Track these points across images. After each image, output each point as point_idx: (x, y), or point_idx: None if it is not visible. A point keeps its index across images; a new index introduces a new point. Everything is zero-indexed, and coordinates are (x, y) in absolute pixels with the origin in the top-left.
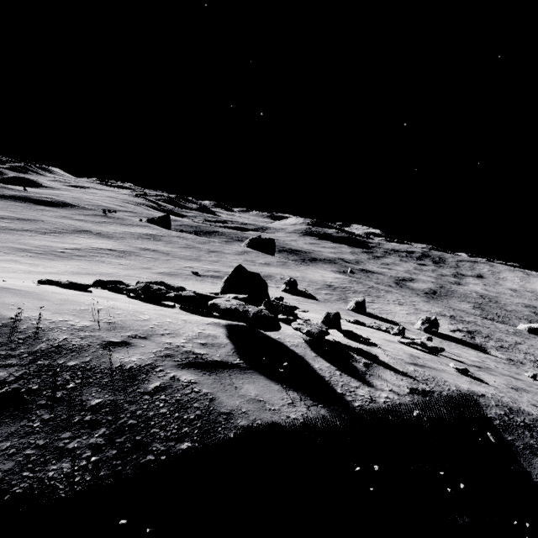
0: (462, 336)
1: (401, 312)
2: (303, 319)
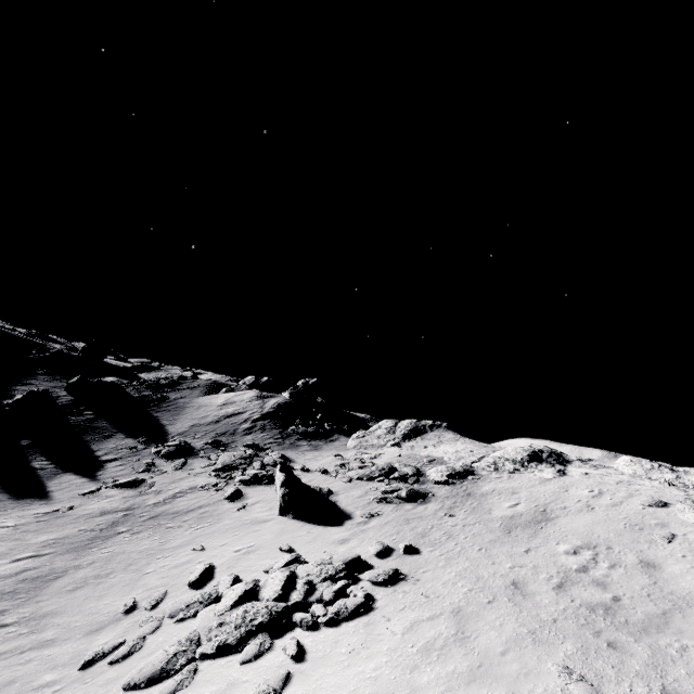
0: None
1: None
2: None
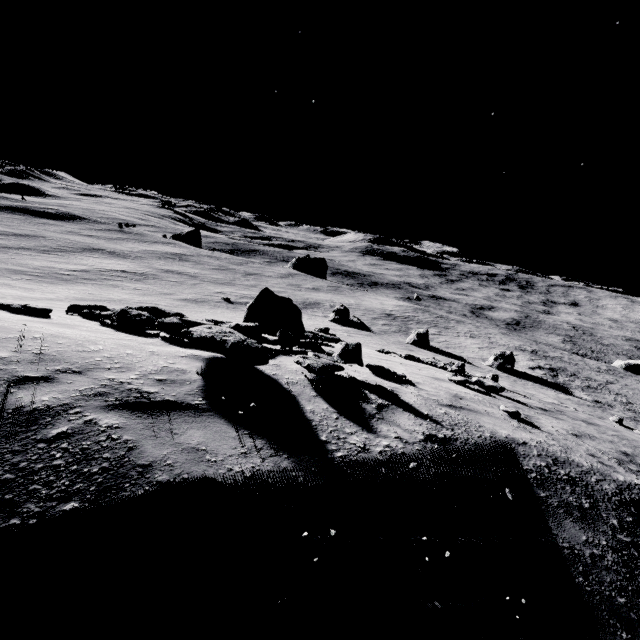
0: (543, 374)
1: (472, 346)
2: (329, 353)
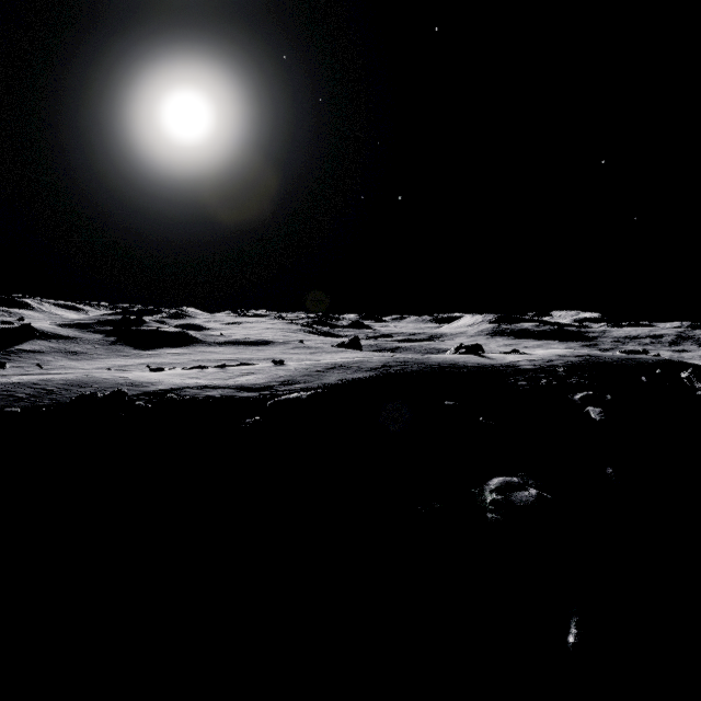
0: None
1: None
2: None
